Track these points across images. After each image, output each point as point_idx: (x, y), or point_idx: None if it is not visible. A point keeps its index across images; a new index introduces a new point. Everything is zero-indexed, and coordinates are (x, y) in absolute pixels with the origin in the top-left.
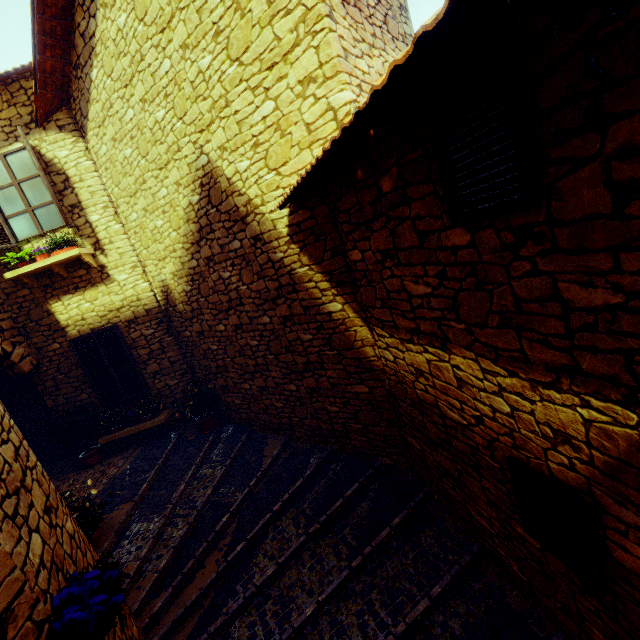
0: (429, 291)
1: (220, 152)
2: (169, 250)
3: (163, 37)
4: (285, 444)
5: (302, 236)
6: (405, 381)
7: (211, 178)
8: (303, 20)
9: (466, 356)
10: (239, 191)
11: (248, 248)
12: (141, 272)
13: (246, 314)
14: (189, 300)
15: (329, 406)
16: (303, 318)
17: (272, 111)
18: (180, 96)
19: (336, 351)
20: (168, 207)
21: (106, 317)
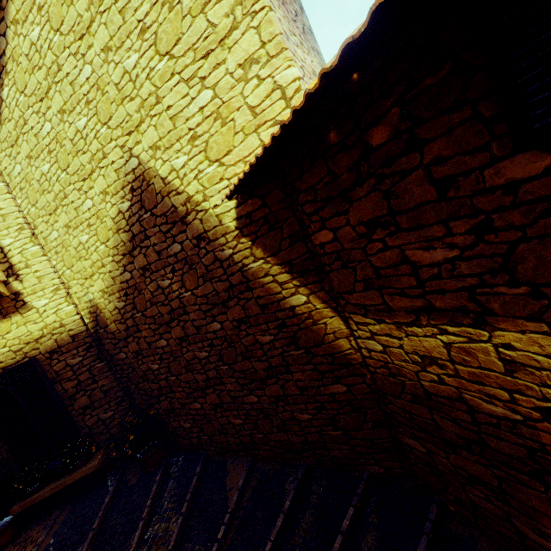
0: (454, 254)
1: (152, 152)
2: (97, 266)
3: (82, 43)
4: (249, 468)
5: (253, 227)
6: (402, 373)
7: (143, 181)
8: (240, 2)
9: (527, 329)
10: (176, 190)
11: (190, 250)
12: (64, 294)
13: (192, 323)
14: (123, 317)
15: (299, 414)
16: (261, 318)
17: (210, 100)
18: (104, 100)
19: (303, 349)
20: (94, 219)
21: (21, 351)
